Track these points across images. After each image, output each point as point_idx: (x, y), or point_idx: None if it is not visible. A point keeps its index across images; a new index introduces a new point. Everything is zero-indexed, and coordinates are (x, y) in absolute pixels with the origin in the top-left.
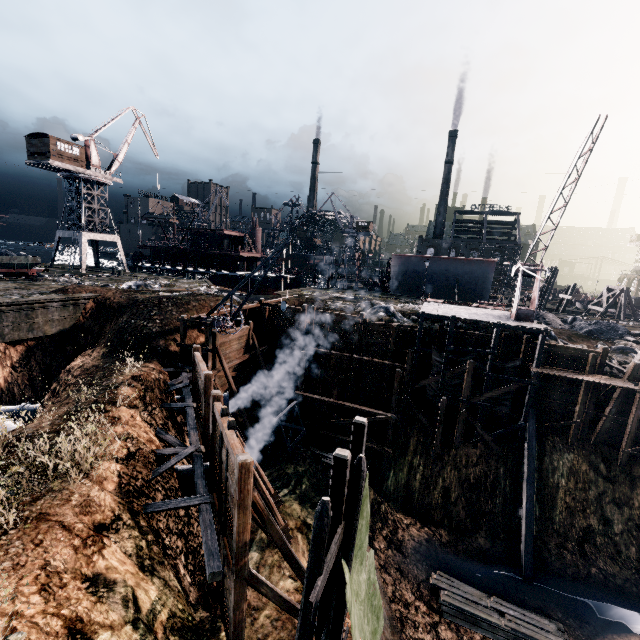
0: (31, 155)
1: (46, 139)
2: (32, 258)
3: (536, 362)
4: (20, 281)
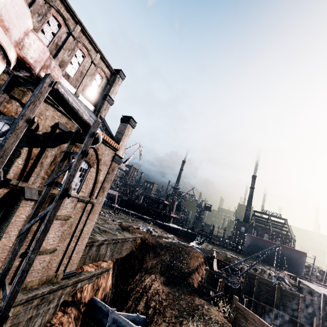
0: None
1: None
2: None
3: None
4: None
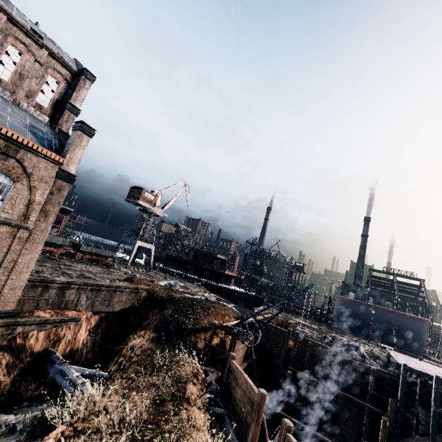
0: (129, 196)
1: (141, 190)
2: (111, 253)
3: None
4: (101, 266)
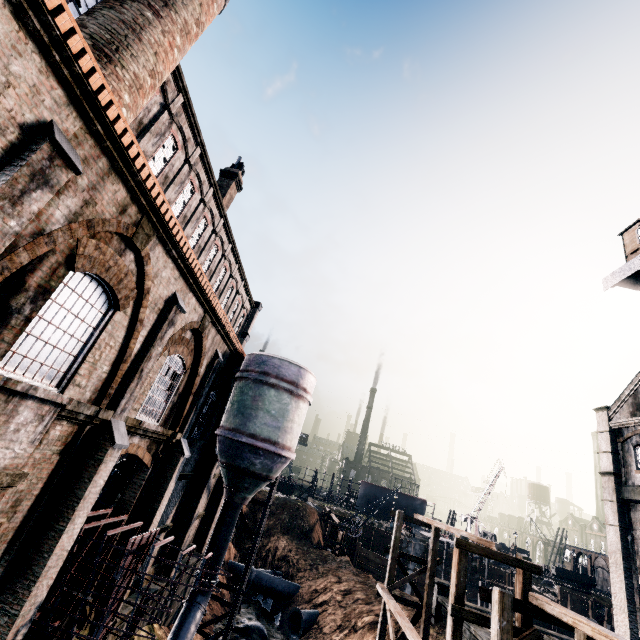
0: None
1: None
2: None
3: (487, 576)
4: None
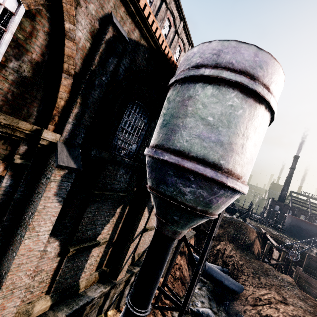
0: None
1: None
2: None
3: None
4: None
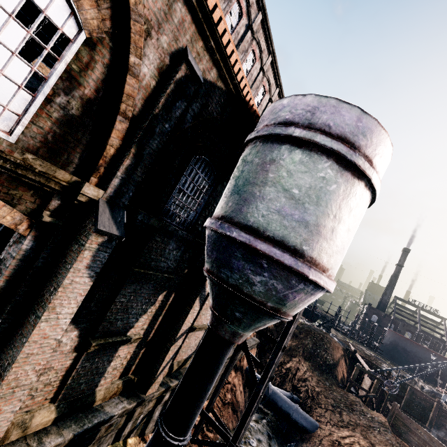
0: None
1: None
2: None
3: None
4: None
